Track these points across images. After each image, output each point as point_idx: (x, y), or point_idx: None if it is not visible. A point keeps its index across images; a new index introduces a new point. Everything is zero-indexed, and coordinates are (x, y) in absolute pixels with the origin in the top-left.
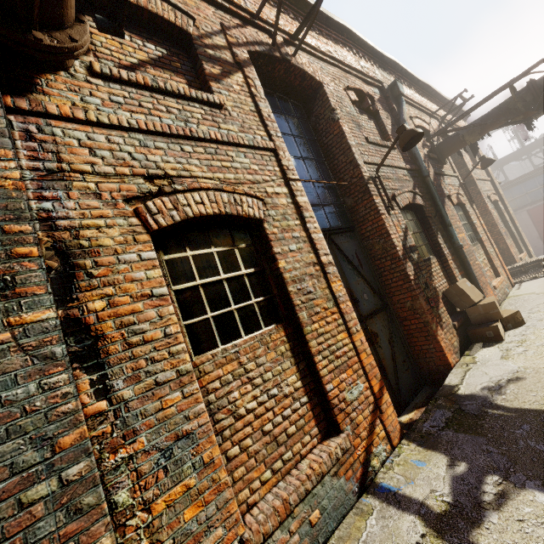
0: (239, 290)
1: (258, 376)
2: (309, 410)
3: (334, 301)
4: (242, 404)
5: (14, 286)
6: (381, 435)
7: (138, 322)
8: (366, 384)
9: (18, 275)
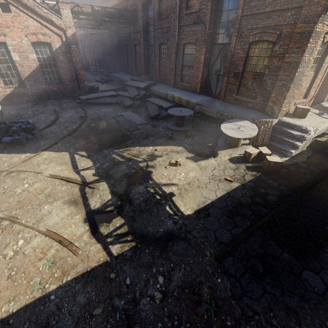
0: (316, 61)
1: (306, 81)
2: (305, 92)
3: (324, 72)
4: (303, 85)
5: (312, 52)
6: (308, 104)
7: (310, 63)
8: (313, 94)
9: (313, 50)
